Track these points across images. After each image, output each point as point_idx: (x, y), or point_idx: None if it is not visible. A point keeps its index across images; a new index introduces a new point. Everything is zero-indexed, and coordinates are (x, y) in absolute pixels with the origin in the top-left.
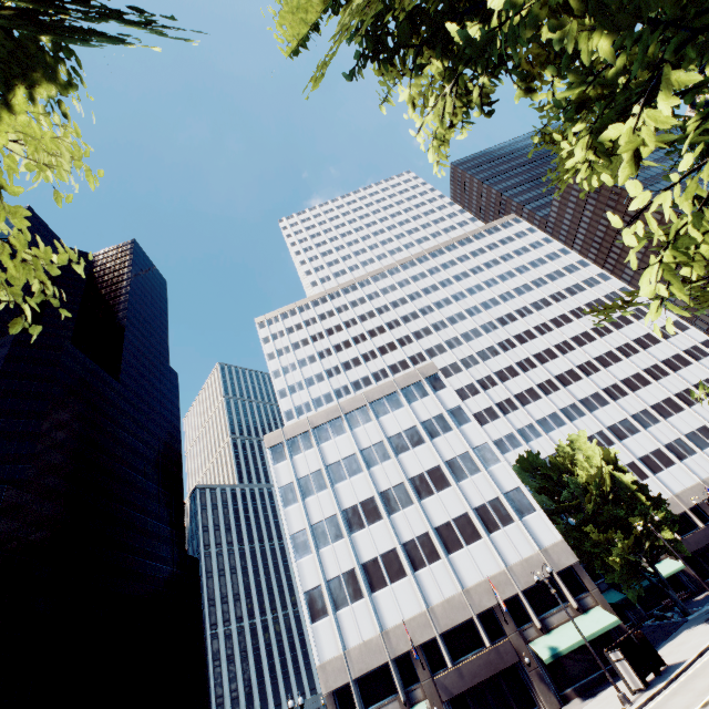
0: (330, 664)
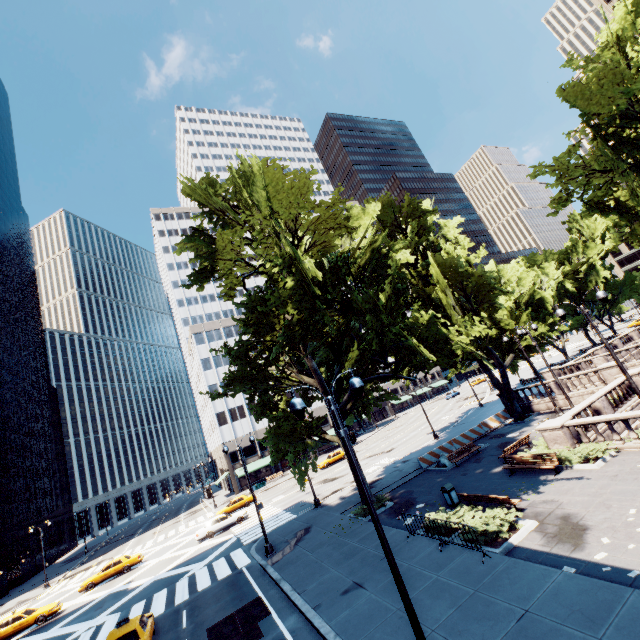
0: (229, 443)
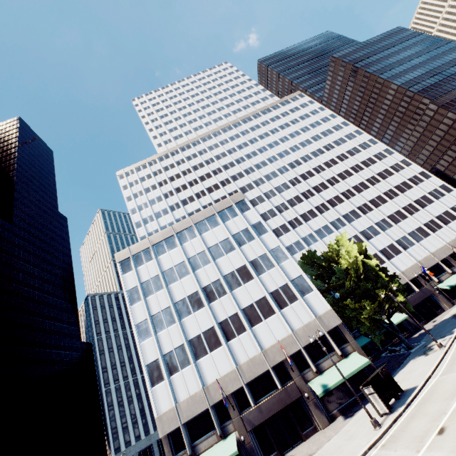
0: (165, 415)
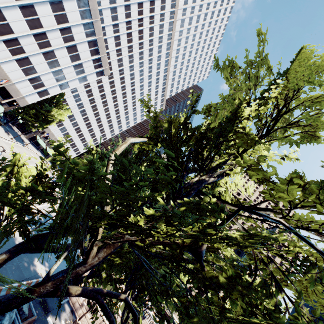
0: None
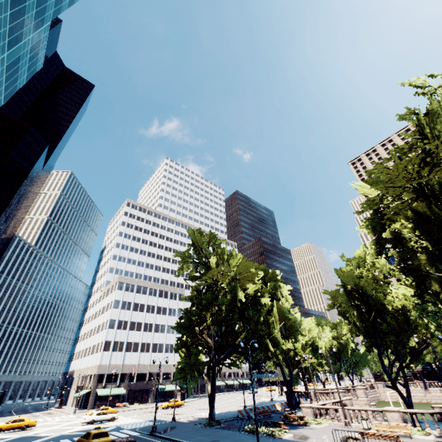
0: (103, 366)
